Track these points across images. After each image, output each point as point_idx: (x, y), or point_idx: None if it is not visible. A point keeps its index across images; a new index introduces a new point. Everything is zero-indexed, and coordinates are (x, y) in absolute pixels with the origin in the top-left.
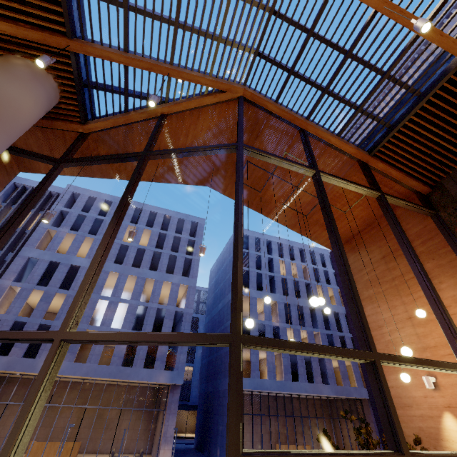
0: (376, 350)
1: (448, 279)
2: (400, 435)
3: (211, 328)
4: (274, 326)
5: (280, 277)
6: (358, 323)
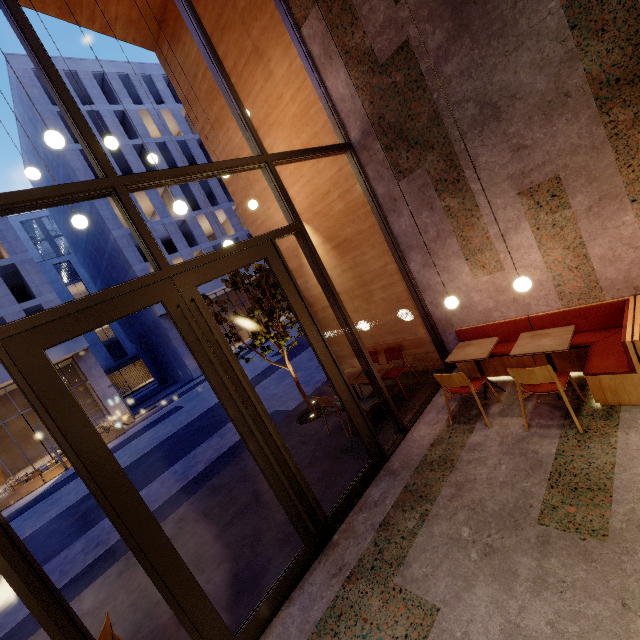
0: (115, 174)
1: (275, 51)
2: (157, 255)
3: (94, 265)
4: (179, 222)
5: (154, 143)
6: (84, 143)
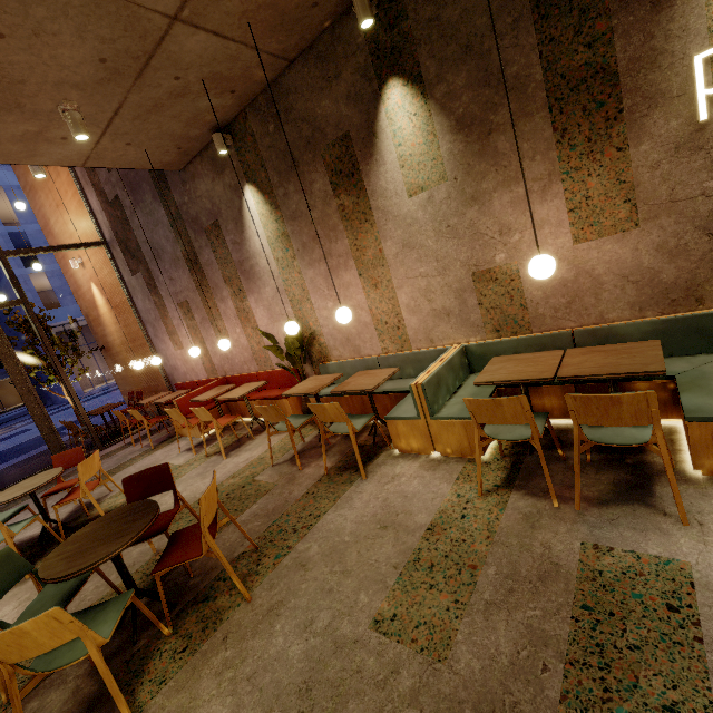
0: None
1: None
2: None
3: None
4: None
5: None
6: None
